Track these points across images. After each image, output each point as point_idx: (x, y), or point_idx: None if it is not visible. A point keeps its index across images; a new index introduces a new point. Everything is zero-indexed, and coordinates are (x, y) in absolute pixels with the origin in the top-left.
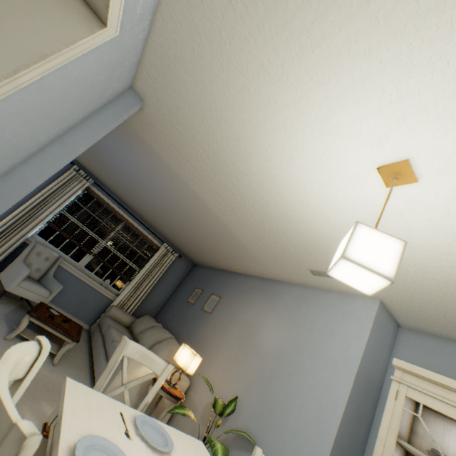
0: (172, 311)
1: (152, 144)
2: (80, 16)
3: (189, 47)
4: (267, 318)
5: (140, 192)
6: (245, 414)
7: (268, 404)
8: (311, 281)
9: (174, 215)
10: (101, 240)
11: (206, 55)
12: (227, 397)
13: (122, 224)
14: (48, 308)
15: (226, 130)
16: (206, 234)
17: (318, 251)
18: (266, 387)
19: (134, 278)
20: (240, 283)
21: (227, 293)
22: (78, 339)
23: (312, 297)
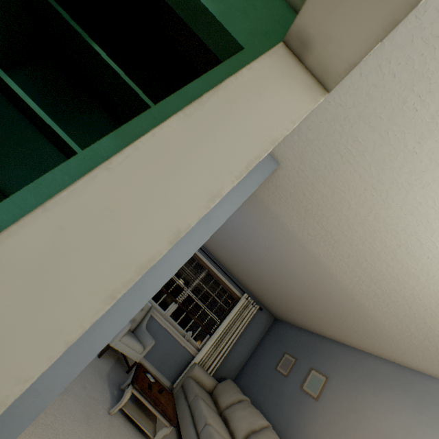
0: (256, 378)
1: (269, 205)
2: (303, 85)
3: (395, 100)
4: None
5: (231, 244)
6: None
7: None
8: None
9: (269, 270)
10: (186, 288)
11: (430, 105)
12: None
13: (205, 272)
14: (145, 373)
15: (418, 194)
16: (310, 296)
17: None
18: None
19: (214, 330)
20: (355, 363)
21: (337, 374)
22: (175, 422)
23: None
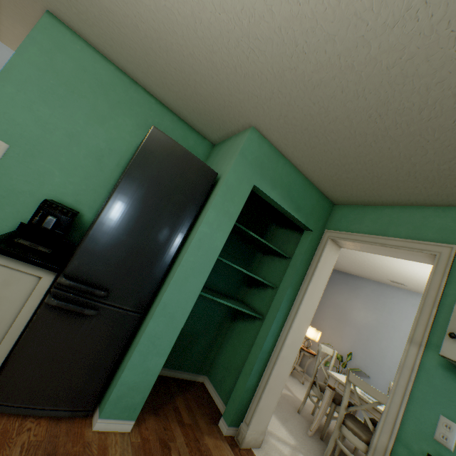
0: None
1: None
2: (335, 250)
3: None
4: (354, 303)
5: None
6: (354, 359)
7: (369, 354)
8: (387, 282)
9: None
10: None
11: None
12: (338, 350)
13: None
14: None
15: None
16: None
17: (401, 278)
18: (364, 345)
19: None
20: None
21: None
22: None
23: (387, 291)
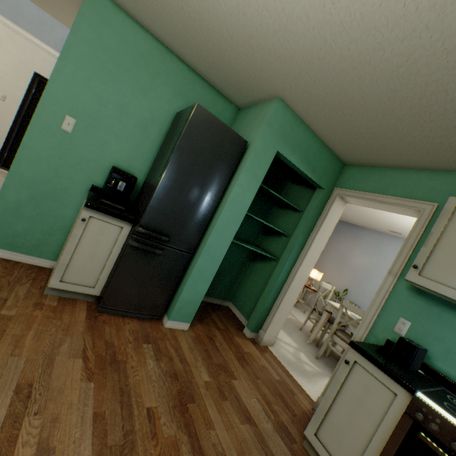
0: None
1: None
2: (341, 205)
3: None
4: (355, 250)
5: None
6: (349, 294)
7: (362, 291)
8: (386, 232)
9: None
10: None
11: None
12: (336, 288)
13: None
14: None
15: None
16: None
17: (399, 228)
18: (359, 284)
19: None
20: None
21: None
22: None
23: (385, 240)
